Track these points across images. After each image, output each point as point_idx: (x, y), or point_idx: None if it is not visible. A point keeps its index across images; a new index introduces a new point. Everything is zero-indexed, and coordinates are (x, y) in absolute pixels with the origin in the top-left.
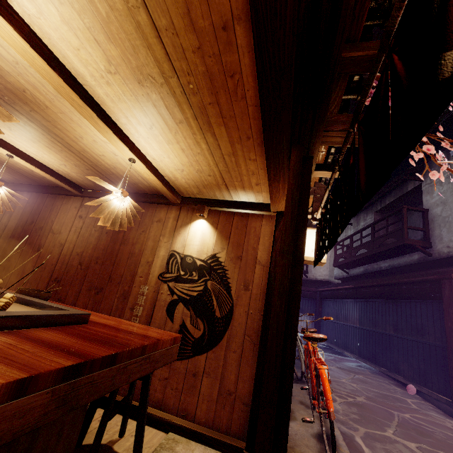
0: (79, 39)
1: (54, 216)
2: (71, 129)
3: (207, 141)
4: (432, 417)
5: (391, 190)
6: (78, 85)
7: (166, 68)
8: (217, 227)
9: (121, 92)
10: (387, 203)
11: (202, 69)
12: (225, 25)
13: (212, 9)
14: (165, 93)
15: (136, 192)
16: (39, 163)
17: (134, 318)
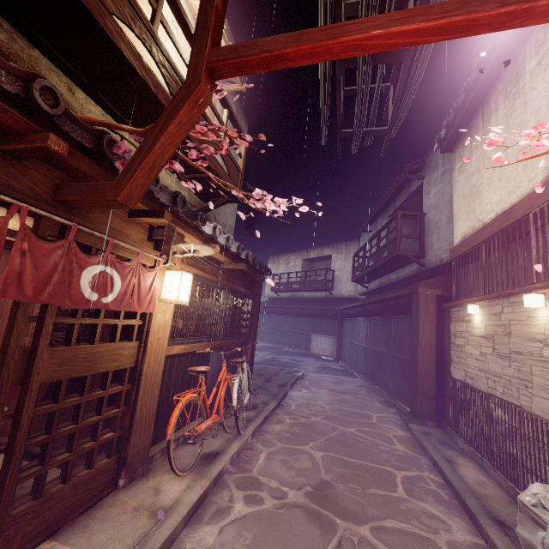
0: None
1: None
2: None
3: None
4: (381, 429)
5: (401, 190)
6: None
7: None
8: None
9: None
10: (398, 206)
11: None
12: None
13: None
14: None
15: None
16: None
17: None
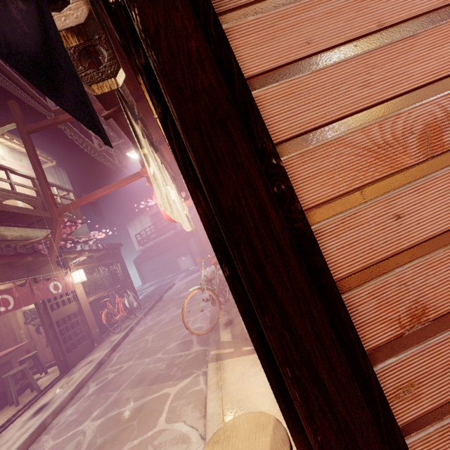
0: None
1: None
2: None
3: None
4: None
5: None
6: None
7: None
8: None
9: None
10: None
11: None
12: None
13: None
14: None
15: None
16: None
17: None
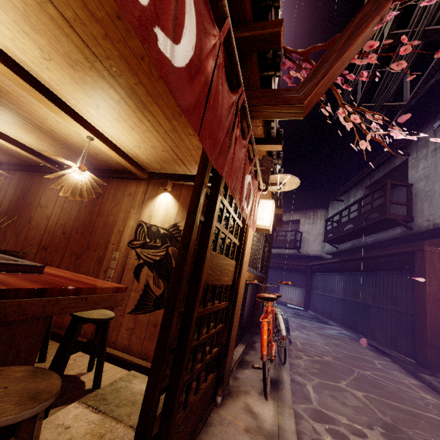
0: (11, 31)
1: (41, 192)
2: (34, 111)
3: (147, 118)
4: (393, 375)
5: (380, 166)
6: (23, 72)
7: (88, 53)
8: (179, 199)
9: (61, 76)
10: (376, 179)
11: (116, 53)
12: (118, 14)
13: (103, 2)
14: (96, 75)
15: (110, 169)
16: (20, 143)
17: (107, 279)
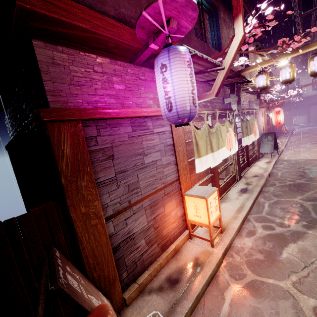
0: None
1: None
2: None
3: None
4: None
5: None
6: None
7: None
8: None
9: None
10: None
11: None
12: None
13: None
14: None
15: None
16: None
17: None
